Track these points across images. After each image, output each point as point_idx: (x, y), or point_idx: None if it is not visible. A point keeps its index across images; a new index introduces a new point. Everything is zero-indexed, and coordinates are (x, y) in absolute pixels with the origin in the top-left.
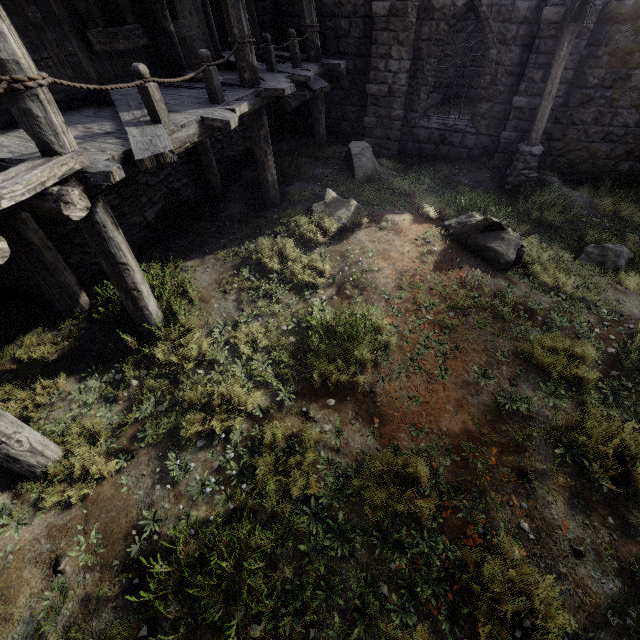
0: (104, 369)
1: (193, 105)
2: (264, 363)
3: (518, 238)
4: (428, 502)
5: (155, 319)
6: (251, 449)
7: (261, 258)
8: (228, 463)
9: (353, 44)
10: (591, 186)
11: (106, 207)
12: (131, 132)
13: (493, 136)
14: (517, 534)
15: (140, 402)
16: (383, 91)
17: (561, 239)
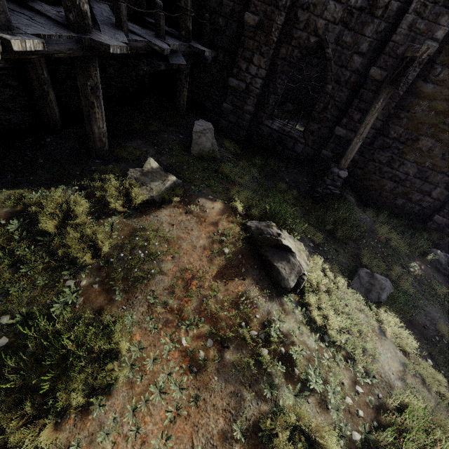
0: None
1: None
2: None
3: (306, 256)
4: None
5: None
6: None
7: (38, 214)
8: None
9: (226, 41)
10: (375, 211)
11: None
12: None
13: (316, 150)
14: None
15: None
16: (241, 87)
17: (344, 254)
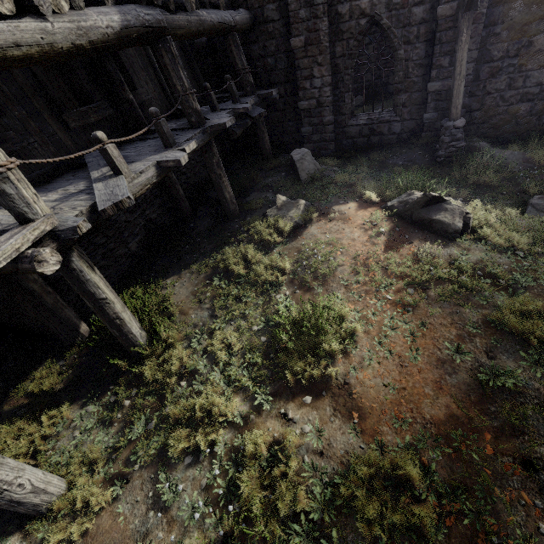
0: (101, 392)
1: (151, 152)
2: (240, 367)
3: (461, 205)
4: (427, 509)
5: (139, 341)
6: (236, 461)
7: (228, 266)
8: (215, 479)
9: (281, 74)
10: (520, 143)
11: (81, 254)
12: (97, 187)
13: (416, 119)
14: (539, 542)
15: (132, 422)
16: (313, 104)
17: (503, 196)
